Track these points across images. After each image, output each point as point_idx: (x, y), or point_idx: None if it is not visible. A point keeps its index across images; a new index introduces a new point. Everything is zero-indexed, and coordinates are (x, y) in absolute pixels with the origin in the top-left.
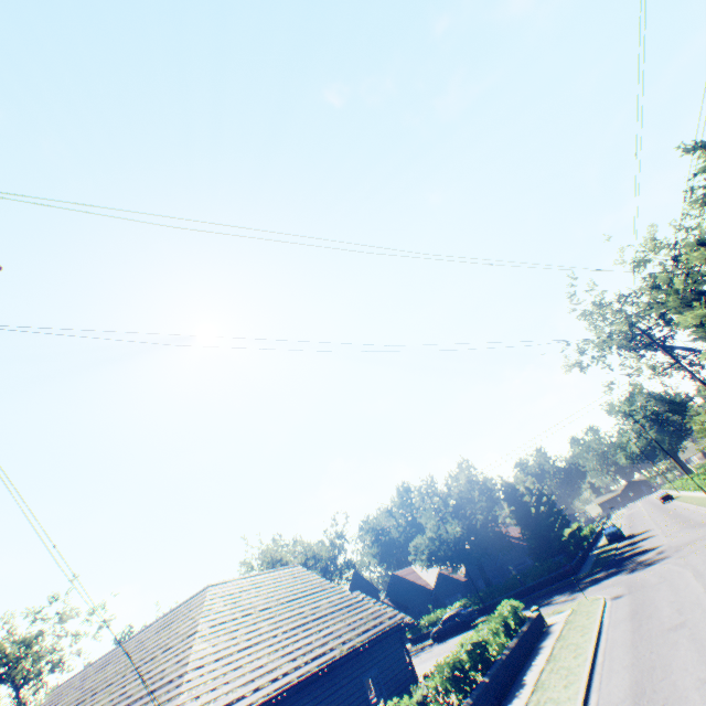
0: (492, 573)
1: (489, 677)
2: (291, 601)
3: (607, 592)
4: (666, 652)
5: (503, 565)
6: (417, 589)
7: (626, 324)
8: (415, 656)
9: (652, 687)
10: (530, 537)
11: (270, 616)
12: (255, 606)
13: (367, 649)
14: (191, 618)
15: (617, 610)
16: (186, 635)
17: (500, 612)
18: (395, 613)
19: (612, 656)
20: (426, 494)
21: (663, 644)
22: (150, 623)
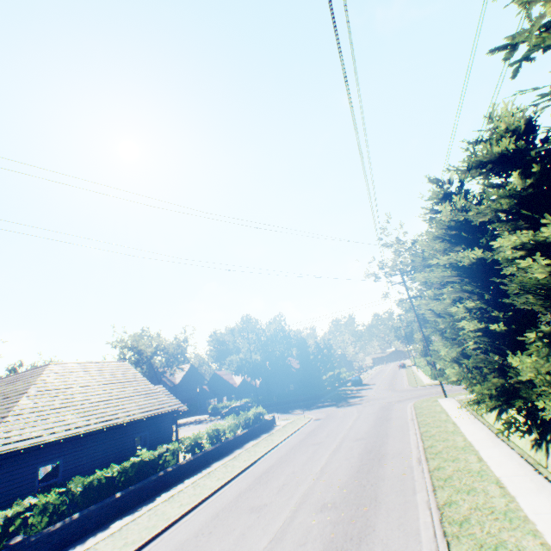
0: (277, 386)
1: (213, 448)
2: (107, 385)
3: (317, 415)
4: (299, 455)
5: (284, 383)
6: (228, 385)
7: (410, 259)
8: (205, 424)
9: (274, 470)
10: (302, 372)
11: (86, 391)
12: (78, 383)
13: (145, 421)
14: (29, 382)
15: (309, 427)
16: (20, 393)
17: (246, 414)
18: (178, 403)
19: (279, 451)
20: (248, 330)
21: (302, 451)
22: (7, 376)
